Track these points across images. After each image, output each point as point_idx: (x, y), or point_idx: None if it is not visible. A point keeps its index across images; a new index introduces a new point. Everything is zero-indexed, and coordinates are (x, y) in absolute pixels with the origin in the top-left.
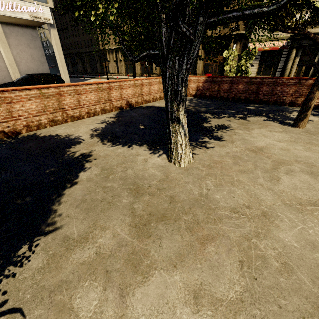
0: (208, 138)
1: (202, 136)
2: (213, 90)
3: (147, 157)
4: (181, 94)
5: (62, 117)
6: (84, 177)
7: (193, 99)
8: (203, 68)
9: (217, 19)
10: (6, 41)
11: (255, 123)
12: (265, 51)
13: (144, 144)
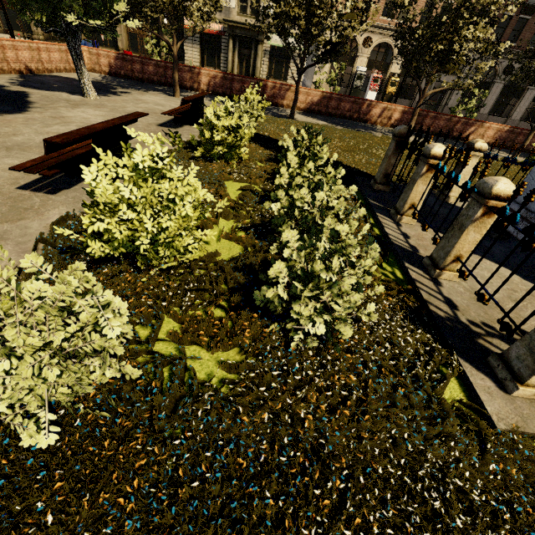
0: (112, 95)
1: (108, 94)
2: (127, 69)
3: (69, 95)
4: (80, 56)
5: None
6: (33, 96)
7: (107, 77)
8: (128, 41)
9: (86, 26)
10: None
11: (151, 94)
12: (204, 32)
13: (64, 92)
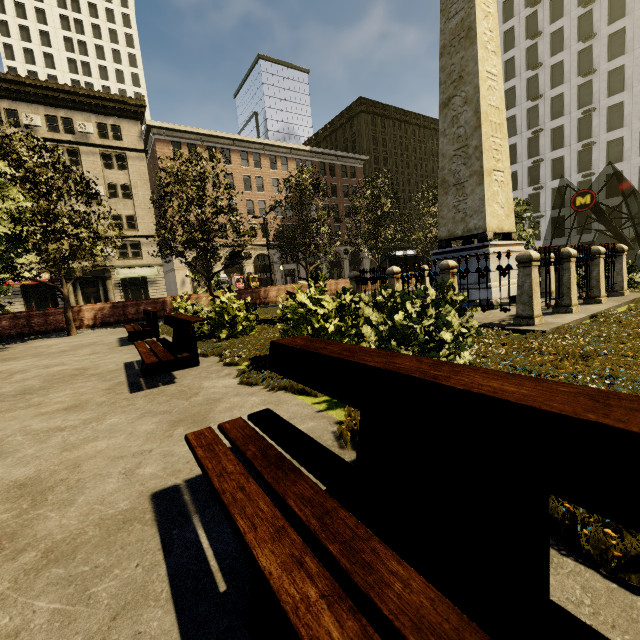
0: None
1: None
2: None
3: None
4: None
5: None
6: None
7: None
8: None
9: None
10: None
11: (36, 341)
12: (26, 284)
13: None
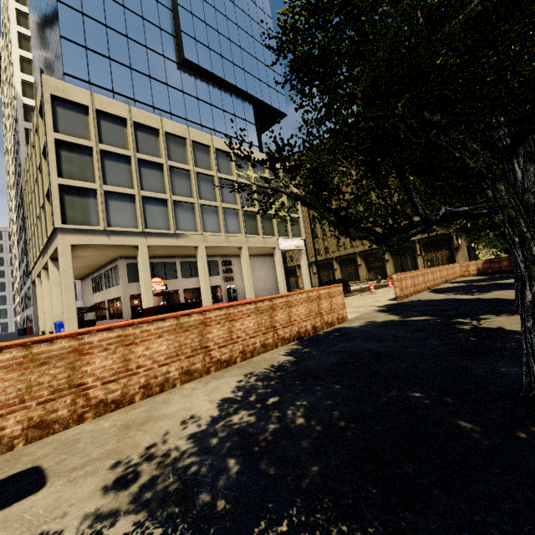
0: None
1: None
2: (493, 268)
3: None
4: None
5: (434, 283)
6: (508, 282)
7: (480, 276)
8: (426, 265)
9: None
10: (282, 265)
11: None
12: None
13: (509, 279)
